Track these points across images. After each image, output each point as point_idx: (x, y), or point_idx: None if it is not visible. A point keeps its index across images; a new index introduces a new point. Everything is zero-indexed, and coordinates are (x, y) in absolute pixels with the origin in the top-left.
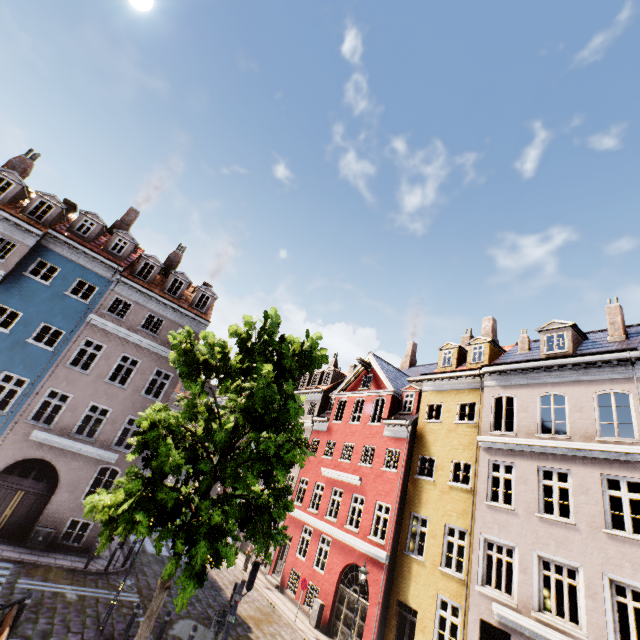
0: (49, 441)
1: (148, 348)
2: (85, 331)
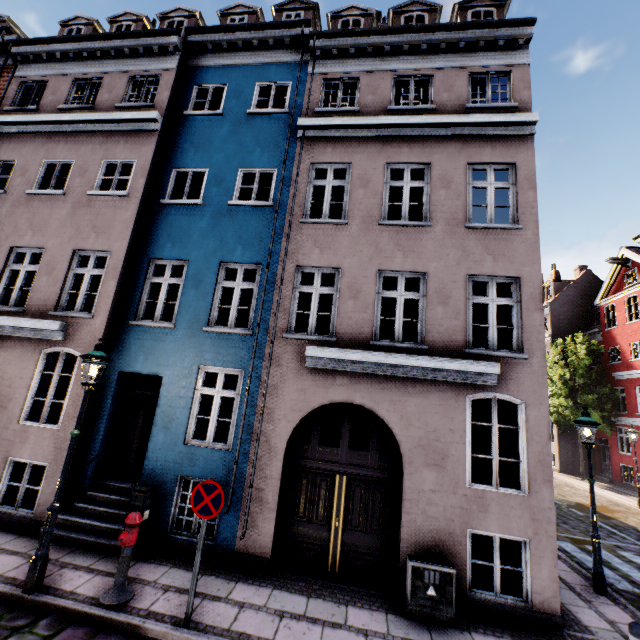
0: (340, 364)
1: (428, 135)
2: (304, 156)
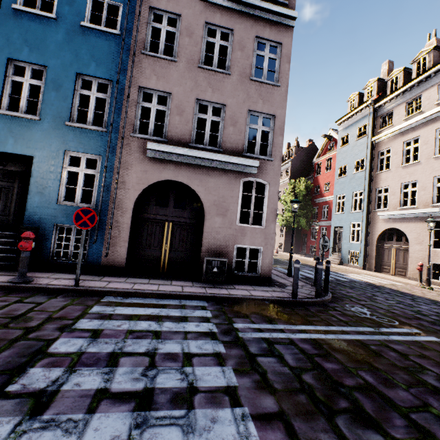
0: (170, 157)
1: (234, 8)
2: None
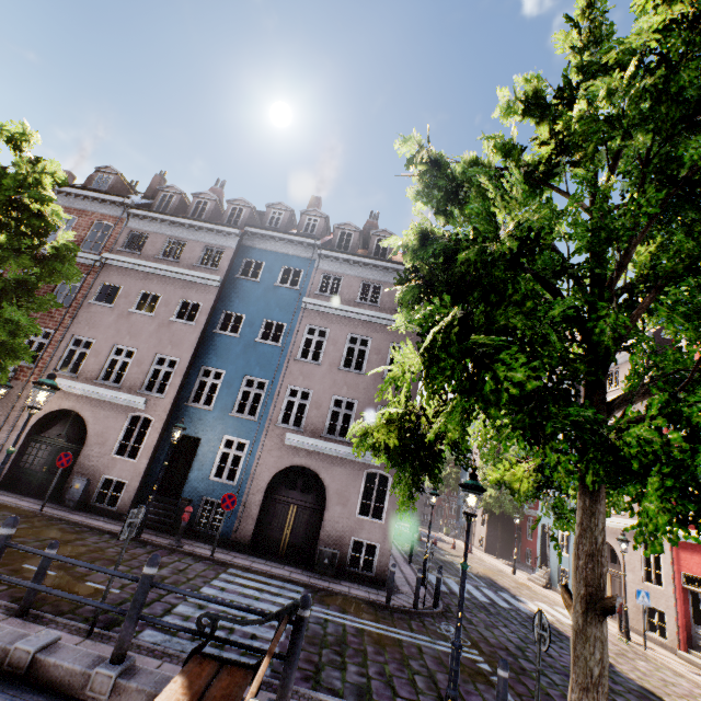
0: (303, 445)
1: (374, 322)
2: (304, 319)
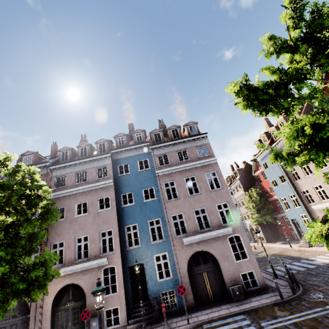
0: (193, 240)
1: (192, 167)
2: (160, 181)
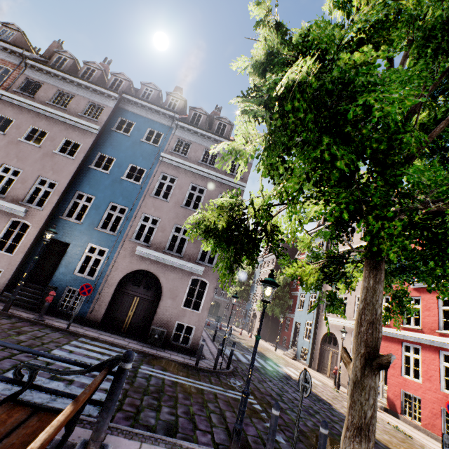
0: (149, 256)
1: (209, 177)
2: (160, 168)
